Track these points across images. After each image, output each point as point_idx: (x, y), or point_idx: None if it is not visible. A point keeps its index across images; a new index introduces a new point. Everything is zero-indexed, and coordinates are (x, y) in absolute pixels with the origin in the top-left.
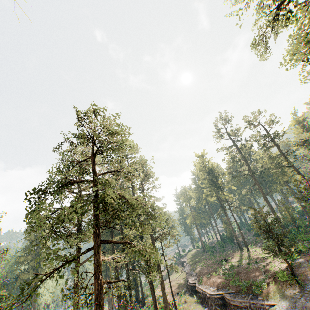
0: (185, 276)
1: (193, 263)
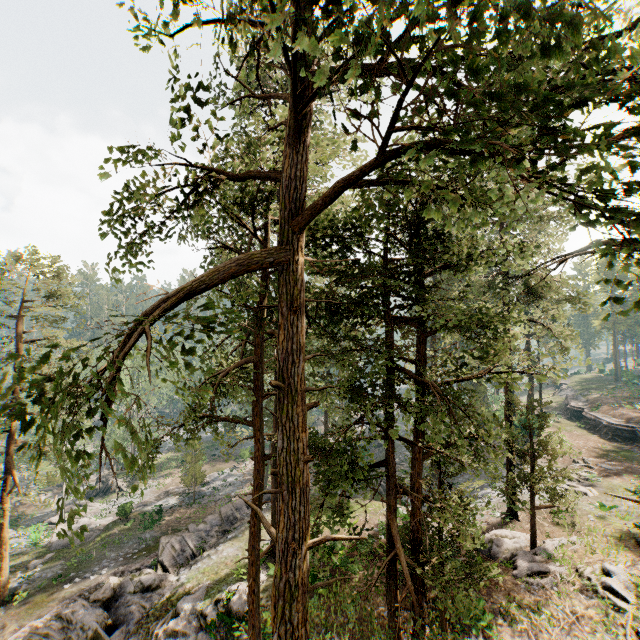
0: (561, 401)
1: (584, 389)
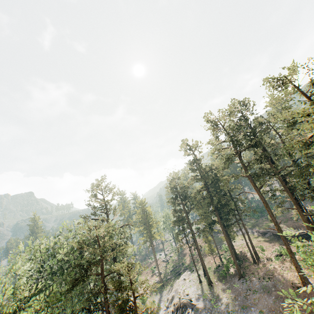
0: (255, 236)
1: (254, 225)
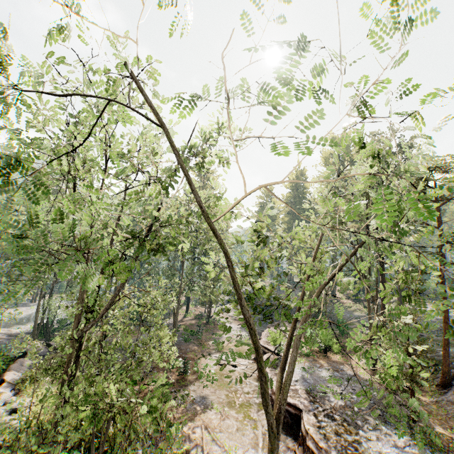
0: None
1: None
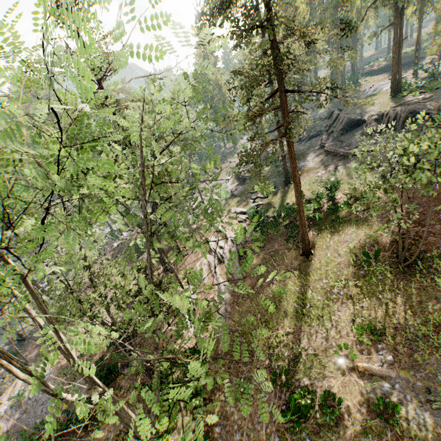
0: None
1: None
